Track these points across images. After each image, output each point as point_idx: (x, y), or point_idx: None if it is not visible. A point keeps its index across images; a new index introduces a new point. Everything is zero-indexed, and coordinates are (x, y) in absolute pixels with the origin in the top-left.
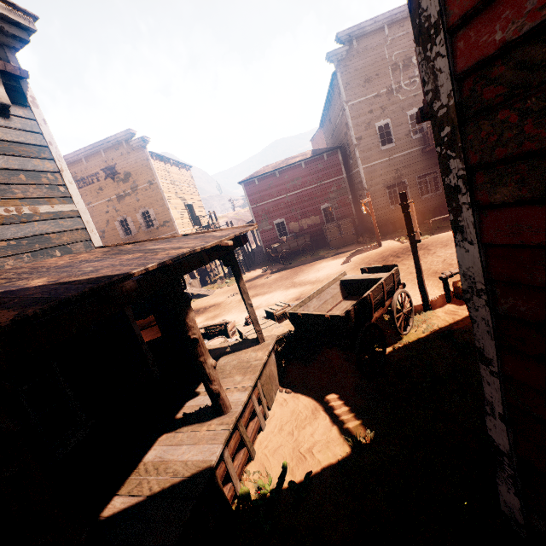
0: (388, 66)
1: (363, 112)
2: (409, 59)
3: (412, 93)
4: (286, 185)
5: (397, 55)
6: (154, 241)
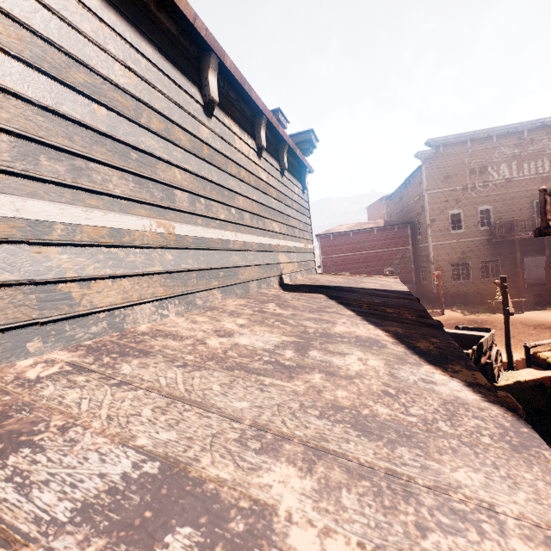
0: (466, 169)
1: (440, 200)
2: (485, 167)
3: (484, 193)
4: (356, 245)
5: (475, 163)
6: (346, 276)
